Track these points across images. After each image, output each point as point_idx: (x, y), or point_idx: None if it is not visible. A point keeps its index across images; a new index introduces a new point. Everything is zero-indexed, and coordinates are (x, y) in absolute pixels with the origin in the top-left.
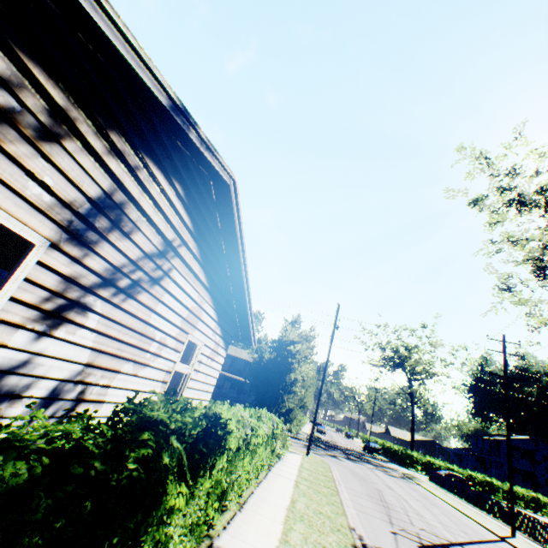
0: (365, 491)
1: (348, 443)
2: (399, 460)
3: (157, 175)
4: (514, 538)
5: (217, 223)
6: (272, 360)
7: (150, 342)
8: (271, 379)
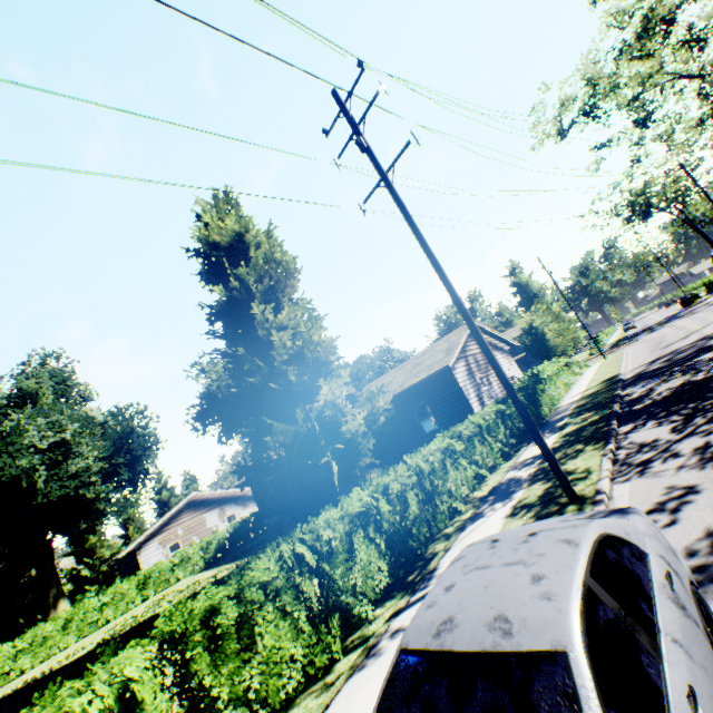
0: (646, 347)
1: (665, 315)
2: None
3: (468, 344)
4: None
5: None
6: (530, 338)
7: None
8: (539, 348)
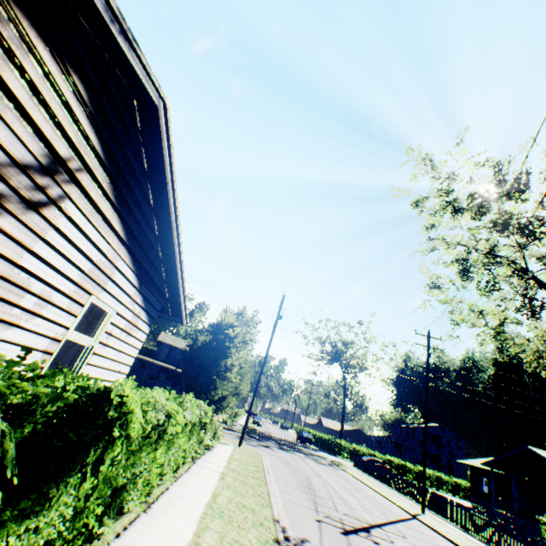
0: (294, 480)
1: (283, 434)
2: (328, 448)
3: (37, 45)
4: (423, 514)
5: (143, 161)
6: (209, 344)
7: (20, 292)
8: (204, 364)
